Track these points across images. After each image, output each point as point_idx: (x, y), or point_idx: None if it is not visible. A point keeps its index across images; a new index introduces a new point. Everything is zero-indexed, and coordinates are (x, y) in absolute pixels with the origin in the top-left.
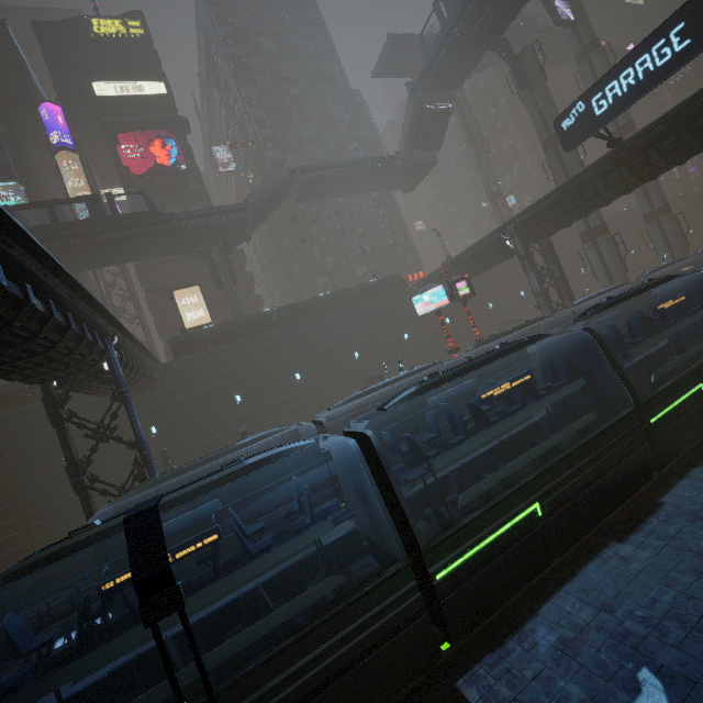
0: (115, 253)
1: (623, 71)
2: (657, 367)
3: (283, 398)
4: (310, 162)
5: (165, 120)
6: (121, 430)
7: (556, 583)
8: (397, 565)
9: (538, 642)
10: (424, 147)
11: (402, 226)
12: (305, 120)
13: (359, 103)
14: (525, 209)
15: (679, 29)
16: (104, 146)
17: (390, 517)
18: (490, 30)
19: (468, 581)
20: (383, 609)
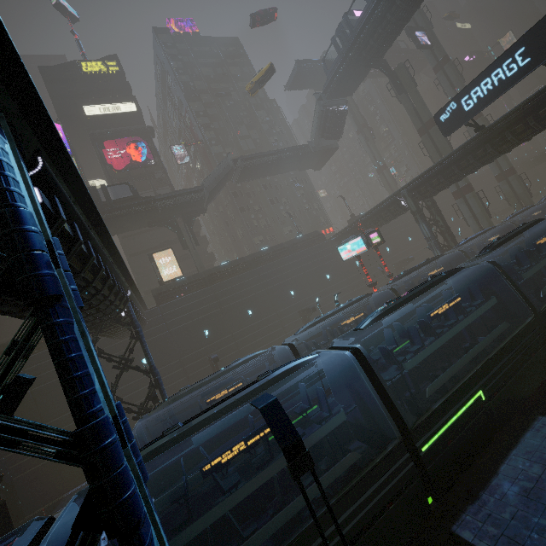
0: (108, 228)
1: (483, 81)
2: (540, 286)
3: (240, 330)
4: (243, 152)
5: (136, 129)
6: None
7: (504, 450)
8: (394, 442)
9: (506, 492)
10: (329, 137)
11: (314, 195)
12: (238, 123)
13: (276, 109)
14: (415, 178)
15: (521, 51)
16: (90, 150)
17: (384, 407)
18: (374, 55)
19: (443, 452)
20: (390, 475)
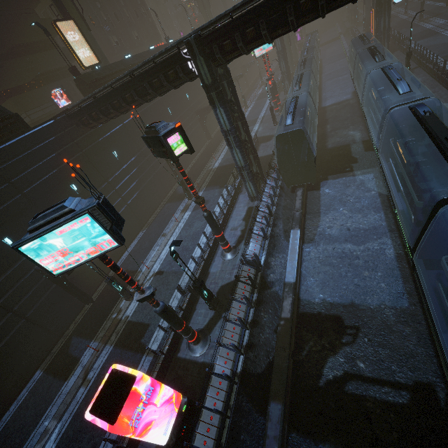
0: None
1: None
2: None
3: None
4: None
5: None
6: (96, 156)
7: None
8: None
9: None
10: None
11: None
12: None
13: None
14: None
15: None
16: None
17: None
18: None
19: None
20: None
